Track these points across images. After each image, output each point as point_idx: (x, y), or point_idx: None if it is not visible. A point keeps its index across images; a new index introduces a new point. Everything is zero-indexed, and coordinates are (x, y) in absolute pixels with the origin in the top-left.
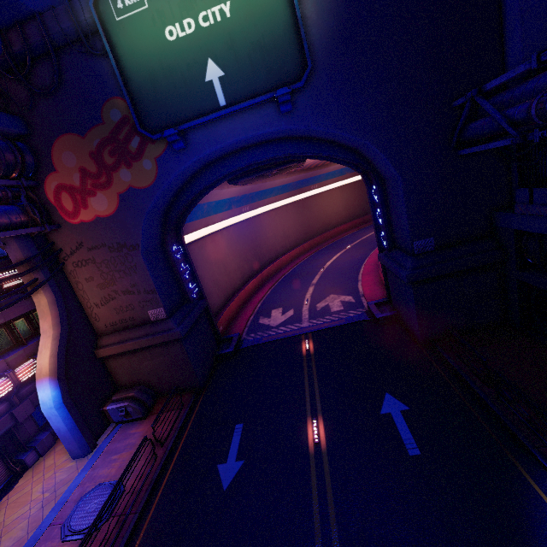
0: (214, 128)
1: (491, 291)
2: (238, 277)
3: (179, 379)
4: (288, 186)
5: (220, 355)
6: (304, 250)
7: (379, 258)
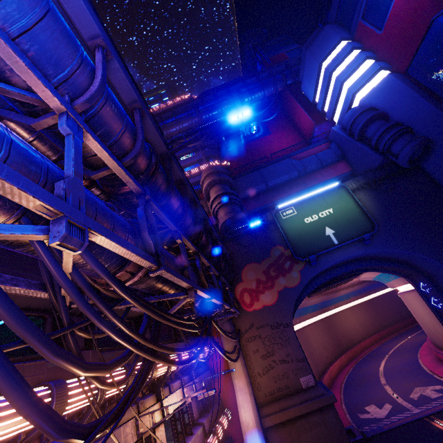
0: (330, 254)
1: None
2: None
3: None
4: (316, 306)
5: None
6: (343, 363)
7: None
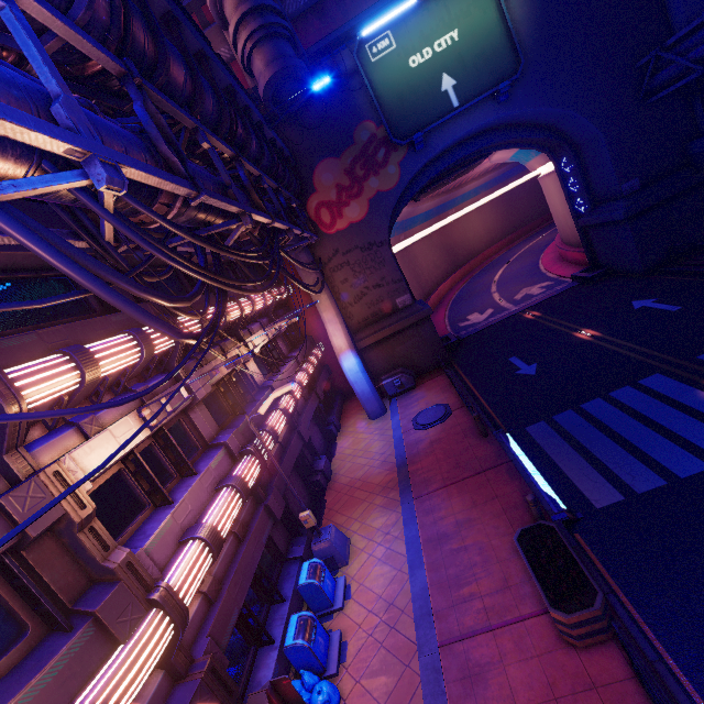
0: (445, 128)
1: (697, 211)
2: None
3: (429, 357)
4: (429, 213)
5: (446, 347)
6: (457, 280)
7: (580, 223)
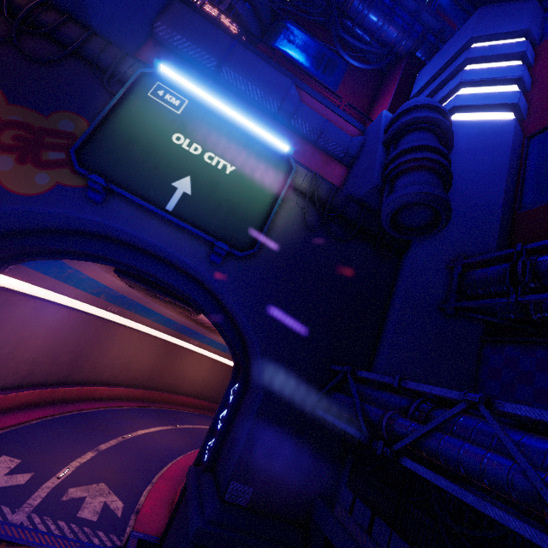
0: (144, 217)
1: None
2: (19, 373)
3: None
4: (173, 323)
5: None
6: (132, 396)
7: (188, 471)
